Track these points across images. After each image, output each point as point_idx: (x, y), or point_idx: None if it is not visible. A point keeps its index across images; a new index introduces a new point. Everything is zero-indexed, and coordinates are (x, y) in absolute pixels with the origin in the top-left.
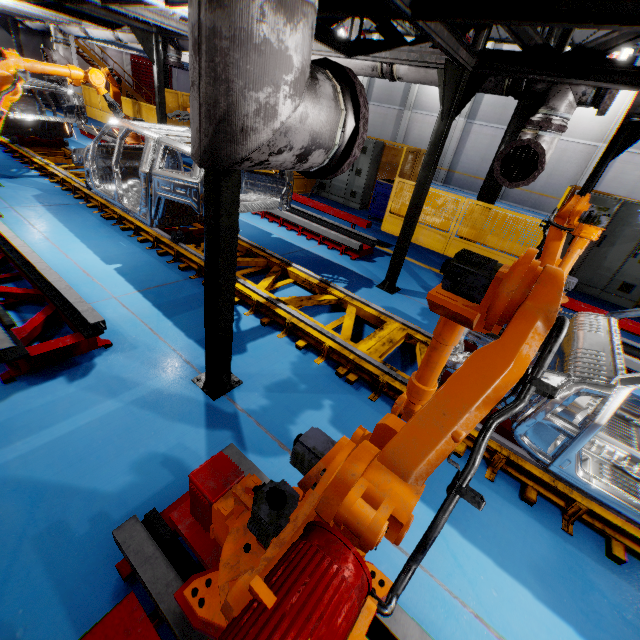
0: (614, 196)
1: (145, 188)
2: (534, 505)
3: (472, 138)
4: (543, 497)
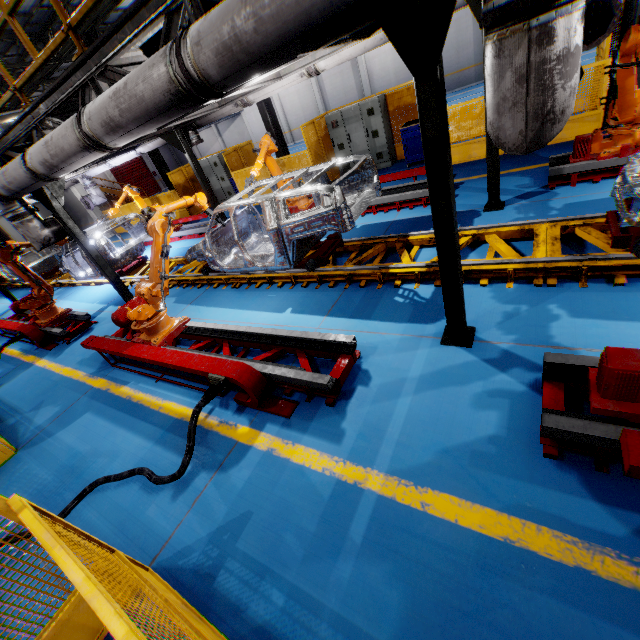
0: None
1: (277, 241)
2: None
3: None
4: None
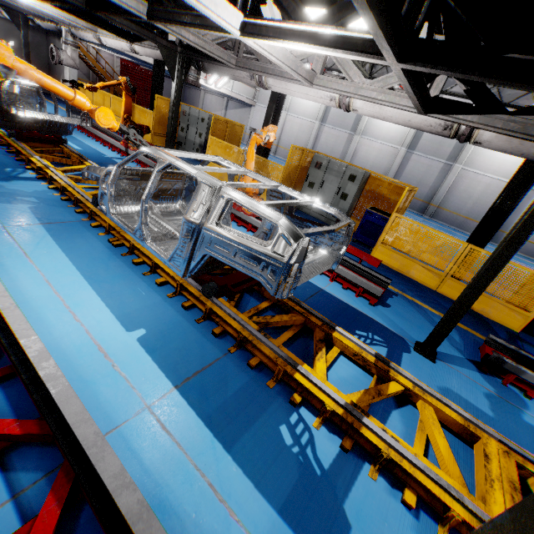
0: None
1: (187, 238)
2: None
3: (411, 165)
4: None
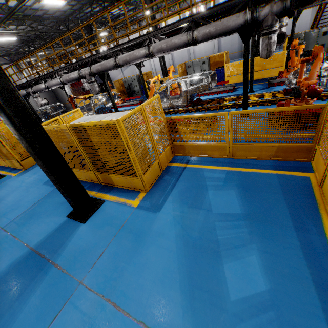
0: (300, 32)
1: (185, 95)
2: (325, 100)
3: (223, 39)
4: (326, 99)
